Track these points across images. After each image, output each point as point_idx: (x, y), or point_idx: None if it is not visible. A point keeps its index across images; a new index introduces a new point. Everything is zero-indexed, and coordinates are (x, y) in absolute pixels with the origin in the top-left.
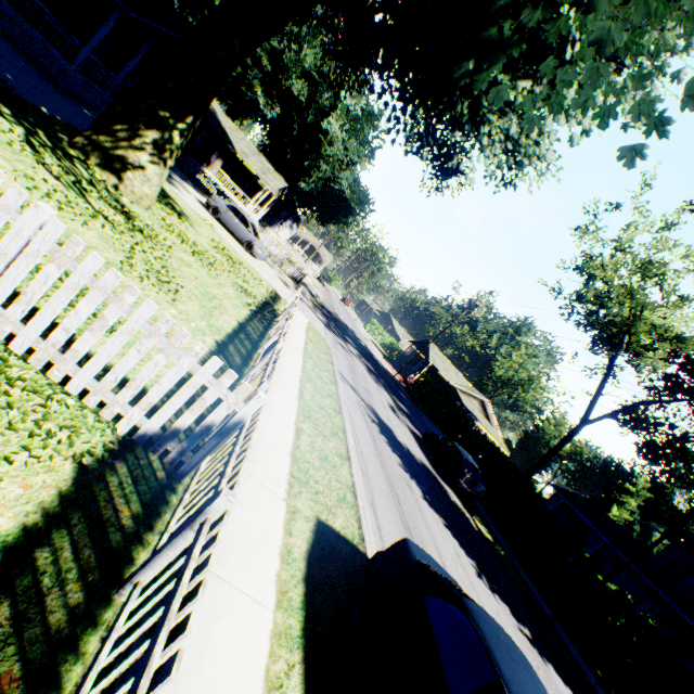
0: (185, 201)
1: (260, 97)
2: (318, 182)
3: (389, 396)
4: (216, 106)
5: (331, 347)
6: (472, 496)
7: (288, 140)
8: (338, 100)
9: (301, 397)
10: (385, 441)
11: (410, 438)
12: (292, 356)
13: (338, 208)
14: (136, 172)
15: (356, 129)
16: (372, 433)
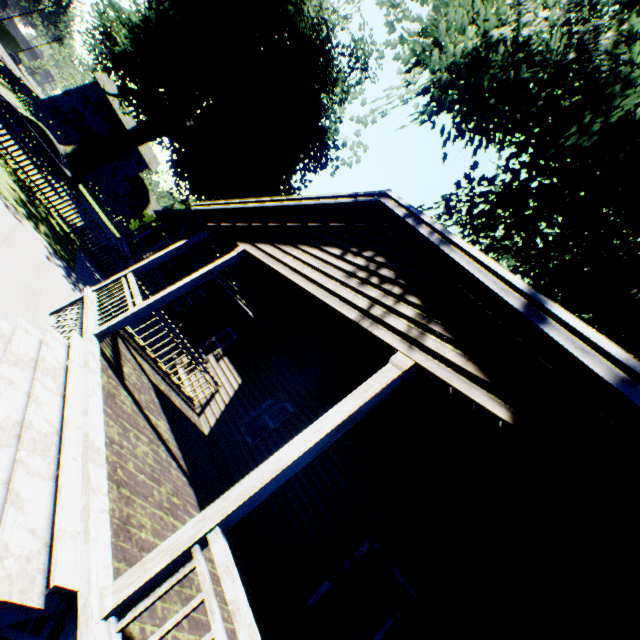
0: None
1: None
2: None
3: None
4: None
5: None
6: None
7: None
8: None
9: None
10: None
11: None
12: None
13: None
14: None
15: None
16: None
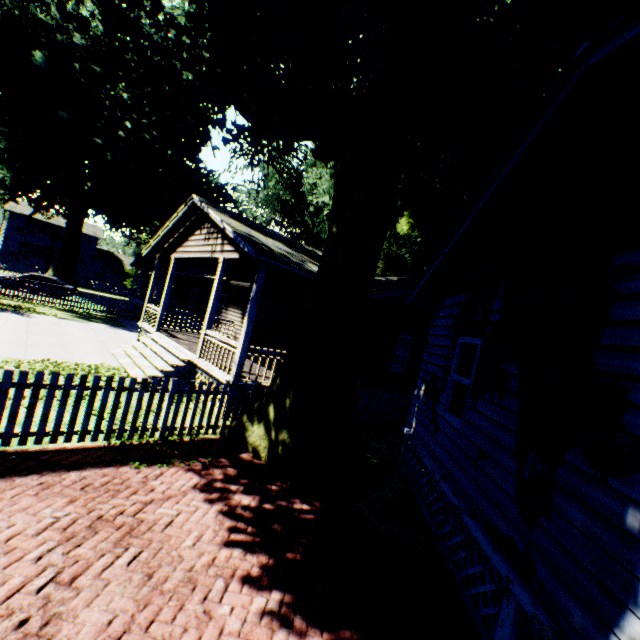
0: None
1: None
2: None
3: None
4: None
5: None
6: None
7: None
8: None
9: None
10: None
11: None
12: None
13: None
14: None
15: None
16: None
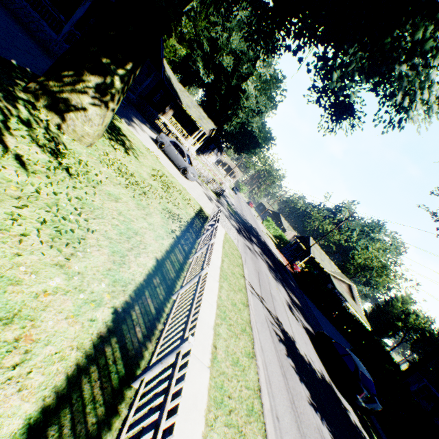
0: (138, 137)
1: (201, 68)
2: (236, 125)
3: (285, 291)
4: (171, 75)
5: (242, 254)
6: (368, 411)
7: (218, 97)
8: (254, 69)
9: (214, 359)
10: (292, 368)
11: (307, 342)
12: (208, 286)
13: (249, 143)
14: (77, 113)
15: (265, 89)
16: (281, 362)
